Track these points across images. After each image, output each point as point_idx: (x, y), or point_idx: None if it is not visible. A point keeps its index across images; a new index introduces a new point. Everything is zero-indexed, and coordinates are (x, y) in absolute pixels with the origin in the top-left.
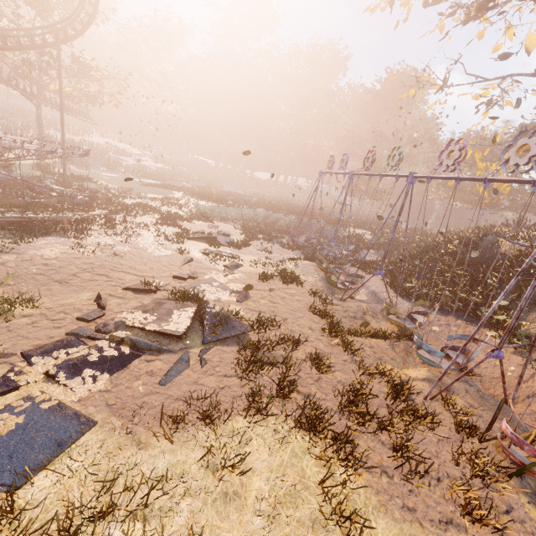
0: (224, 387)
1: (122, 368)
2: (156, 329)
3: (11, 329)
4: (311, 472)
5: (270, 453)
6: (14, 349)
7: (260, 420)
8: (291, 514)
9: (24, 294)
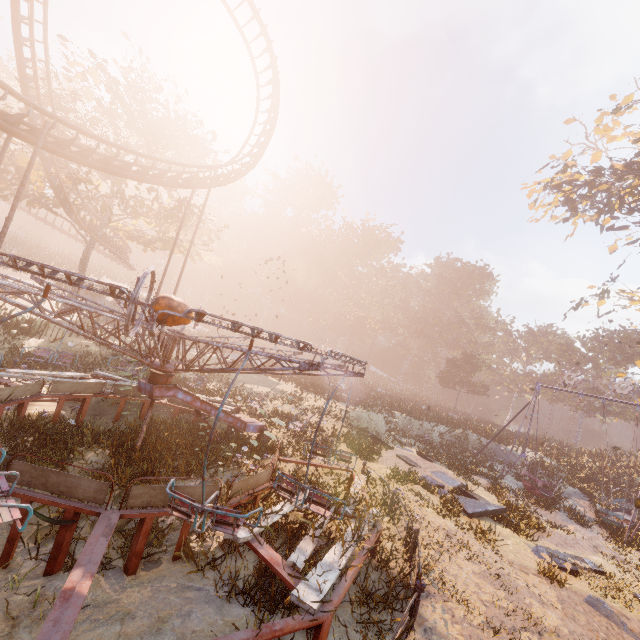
0: None
1: None
2: None
3: None
4: None
5: None
6: None
7: None
8: None
9: None
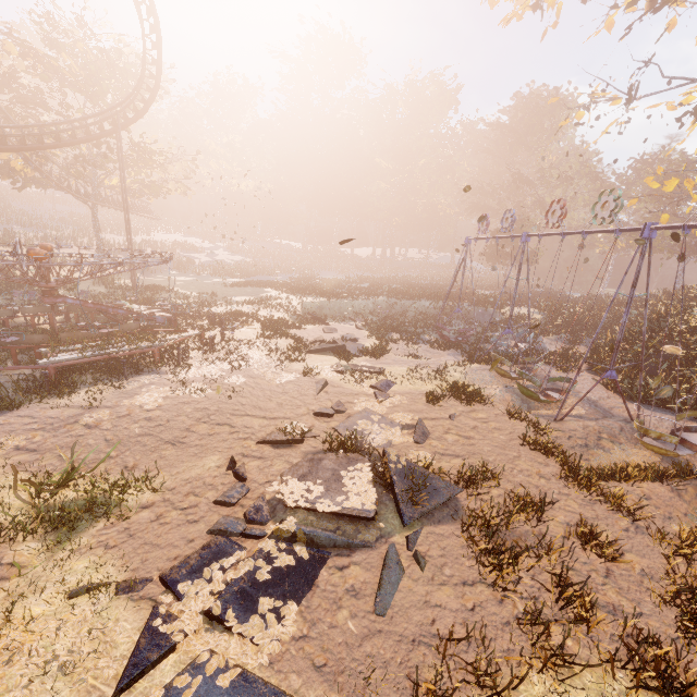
0: (474, 607)
1: (308, 586)
2: (333, 509)
3: (132, 533)
4: None
5: None
6: (147, 570)
7: (570, 675)
8: None
9: (133, 469)
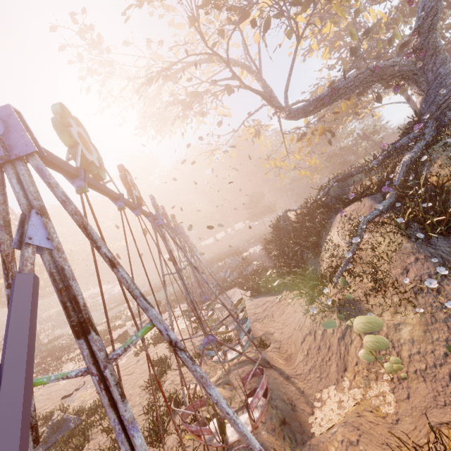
0: None
1: None
2: None
3: None
4: None
5: None
6: None
7: None
8: None
9: None
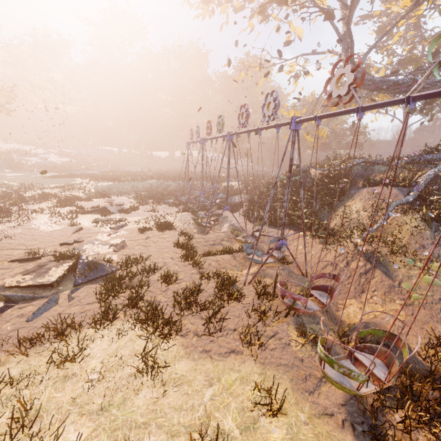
0: (85, 311)
1: None
2: (30, 284)
3: None
4: (140, 348)
5: (110, 344)
6: None
7: (107, 325)
8: (115, 376)
9: None
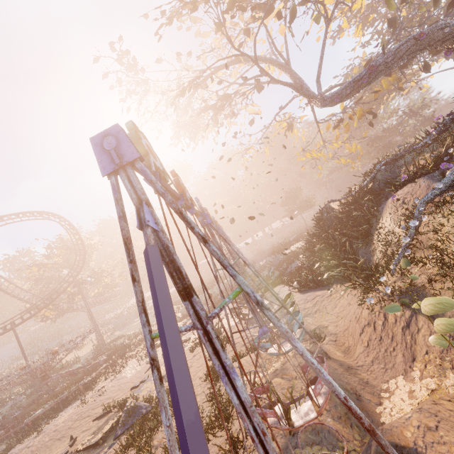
0: None
1: None
2: (86, 446)
3: None
4: None
5: None
6: None
7: None
8: None
9: None
